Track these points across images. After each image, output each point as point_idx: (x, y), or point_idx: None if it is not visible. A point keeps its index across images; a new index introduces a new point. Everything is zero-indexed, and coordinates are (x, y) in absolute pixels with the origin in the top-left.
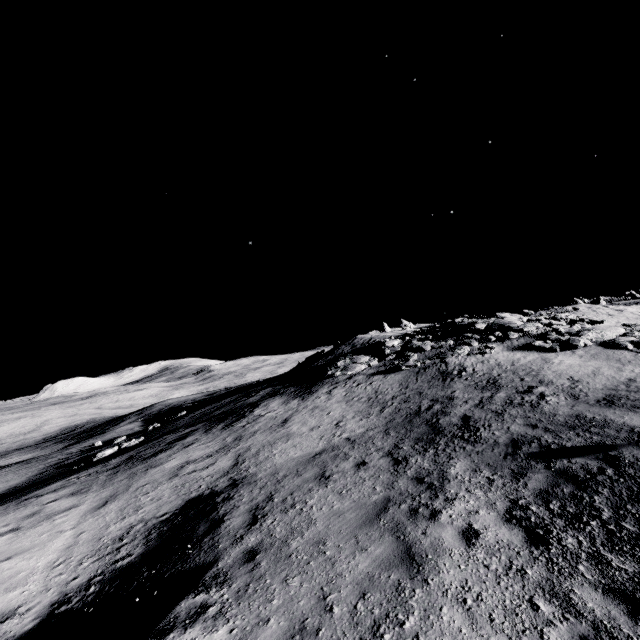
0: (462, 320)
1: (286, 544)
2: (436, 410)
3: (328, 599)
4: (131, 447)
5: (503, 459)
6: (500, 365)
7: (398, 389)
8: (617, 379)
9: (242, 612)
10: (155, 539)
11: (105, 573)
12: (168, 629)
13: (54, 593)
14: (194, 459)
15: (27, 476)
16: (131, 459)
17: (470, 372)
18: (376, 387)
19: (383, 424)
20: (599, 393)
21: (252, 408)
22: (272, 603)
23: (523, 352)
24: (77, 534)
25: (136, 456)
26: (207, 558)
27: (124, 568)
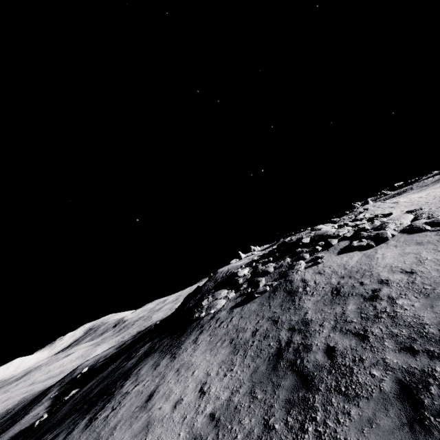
0: (291, 239)
1: None
2: (296, 344)
3: None
4: None
5: (412, 435)
6: (335, 272)
7: (255, 321)
8: None
9: None
10: None
11: None
12: None
13: None
14: None
15: None
16: None
17: (313, 286)
18: (236, 323)
19: (248, 378)
20: None
21: (124, 380)
22: None
23: (347, 254)
24: None
25: None
26: None
27: None
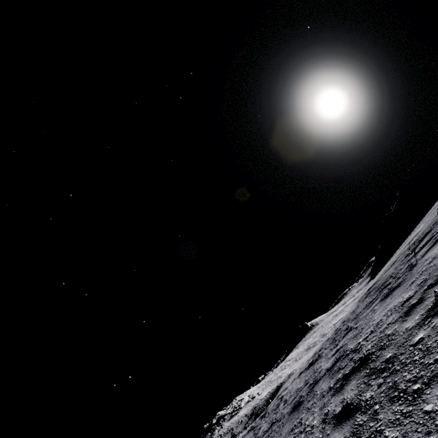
0: (206, 425)
1: None
2: None
3: None
4: None
5: (242, 430)
6: (229, 425)
7: None
8: (251, 407)
9: None
10: None
11: None
12: None
13: None
14: None
15: None
16: None
17: (223, 433)
18: None
19: None
20: (249, 411)
21: None
22: None
23: (231, 419)
24: None
25: None
26: None
27: None
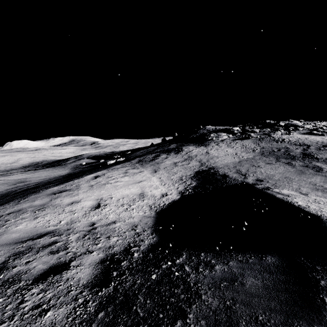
0: (270, 121)
1: (271, 178)
2: (284, 151)
3: (317, 185)
4: (124, 160)
5: None
6: (300, 139)
7: (254, 145)
8: None
9: (284, 188)
10: (197, 180)
11: (189, 187)
12: (266, 188)
13: (175, 191)
14: (177, 162)
15: (68, 170)
16: (141, 161)
17: (288, 140)
18: (241, 144)
19: (260, 155)
20: None
21: (180, 149)
22: (294, 186)
23: (308, 135)
24: (159, 178)
25: (142, 160)
26: (238, 182)
27: (195, 186)
